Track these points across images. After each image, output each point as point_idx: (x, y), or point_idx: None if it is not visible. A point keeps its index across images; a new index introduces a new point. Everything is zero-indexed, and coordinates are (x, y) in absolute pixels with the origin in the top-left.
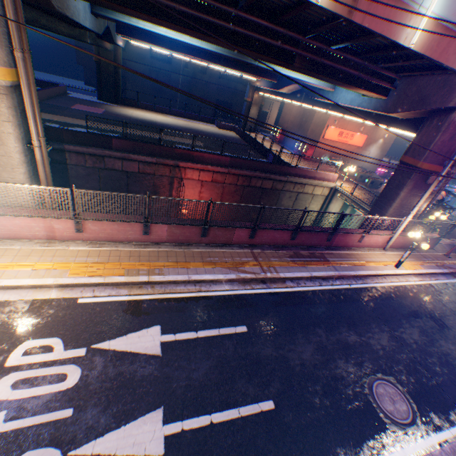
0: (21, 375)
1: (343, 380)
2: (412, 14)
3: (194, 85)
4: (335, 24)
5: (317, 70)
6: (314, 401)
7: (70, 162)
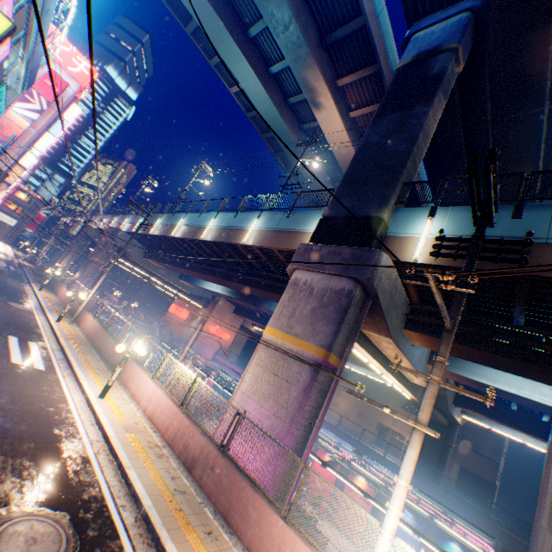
0: None
1: None
2: None
3: None
4: None
5: None
6: None
7: None
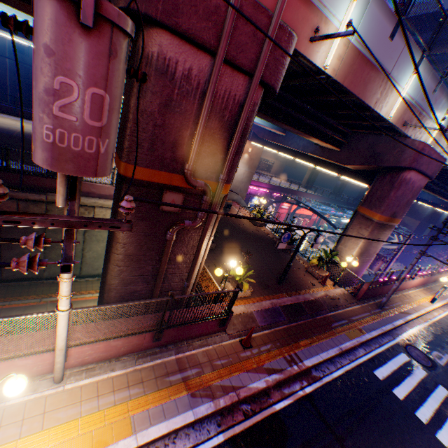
0: None
1: None
2: None
3: None
4: None
5: None
6: None
7: None
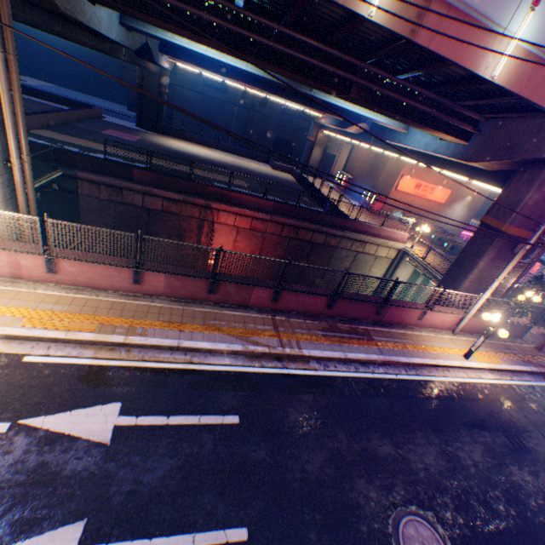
0: None
1: (357, 509)
2: (495, 39)
3: (252, 119)
4: (396, 46)
5: (379, 103)
6: (308, 536)
7: (82, 191)
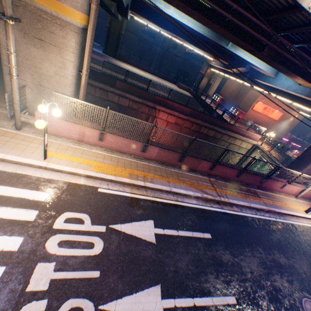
0: (64, 237)
1: (280, 292)
2: None
3: (166, 56)
4: (310, 28)
5: (277, 59)
6: (263, 304)
7: None
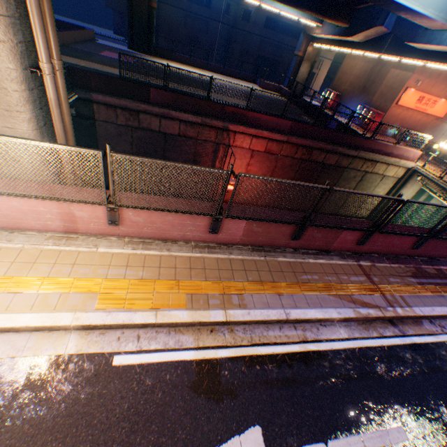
0: None
1: None
2: None
3: (234, 37)
4: None
5: None
6: None
7: (98, 117)
